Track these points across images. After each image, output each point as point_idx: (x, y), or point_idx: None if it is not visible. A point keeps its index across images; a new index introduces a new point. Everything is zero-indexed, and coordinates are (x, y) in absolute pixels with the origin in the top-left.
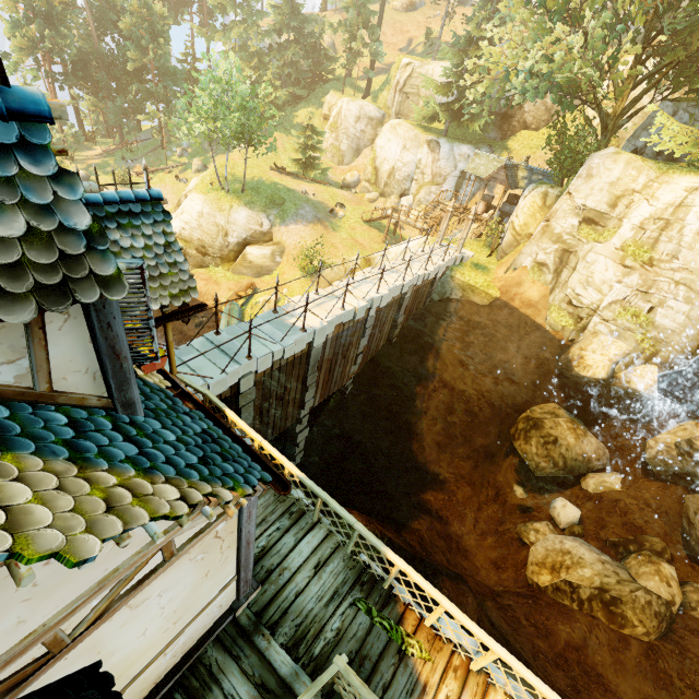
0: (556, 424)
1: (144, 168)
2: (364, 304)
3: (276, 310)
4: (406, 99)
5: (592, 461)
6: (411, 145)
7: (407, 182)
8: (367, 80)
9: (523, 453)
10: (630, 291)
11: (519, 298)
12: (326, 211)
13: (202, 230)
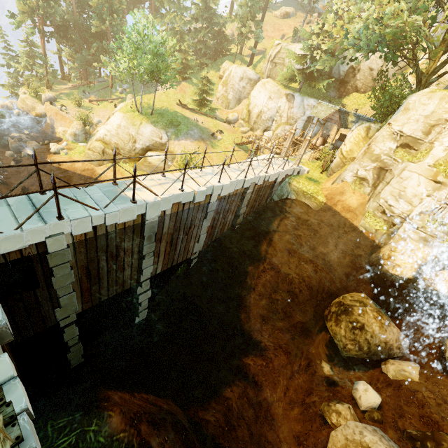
0: (364, 312)
1: None
2: (203, 189)
3: (116, 182)
4: (275, 67)
5: (393, 349)
6: (274, 96)
7: (270, 122)
8: (251, 55)
9: (333, 333)
10: (439, 203)
11: (341, 204)
12: (209, 134)
13: (118, 137)
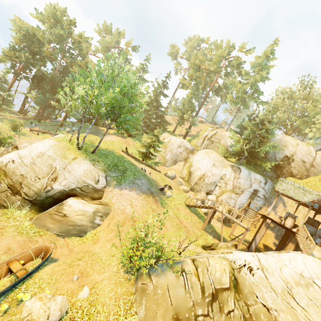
0: None
1: None
2: None
3: None
4: (211, 143)
5: None
6: (218, 164)
7: (213, 186)
8: (185, 134)
9: None
10: None
11: None
12: (157, 187)
13: (31, 168)
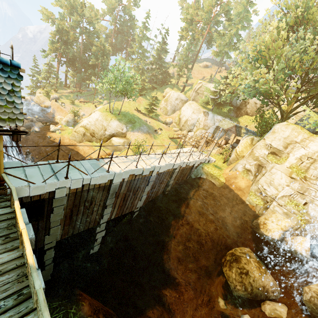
0: (248, 261)
1: (11, 47)
2: (149, 167)
3: (98, 159)
4: (197, 95)
5: (269, 292)
6: (196, 112)
7: (192, 126)
8: (183, 86)
9: (227, 276)
10: (294, 191)
11: (234, 185)
12: (153, 130)
13: (95, 126)
